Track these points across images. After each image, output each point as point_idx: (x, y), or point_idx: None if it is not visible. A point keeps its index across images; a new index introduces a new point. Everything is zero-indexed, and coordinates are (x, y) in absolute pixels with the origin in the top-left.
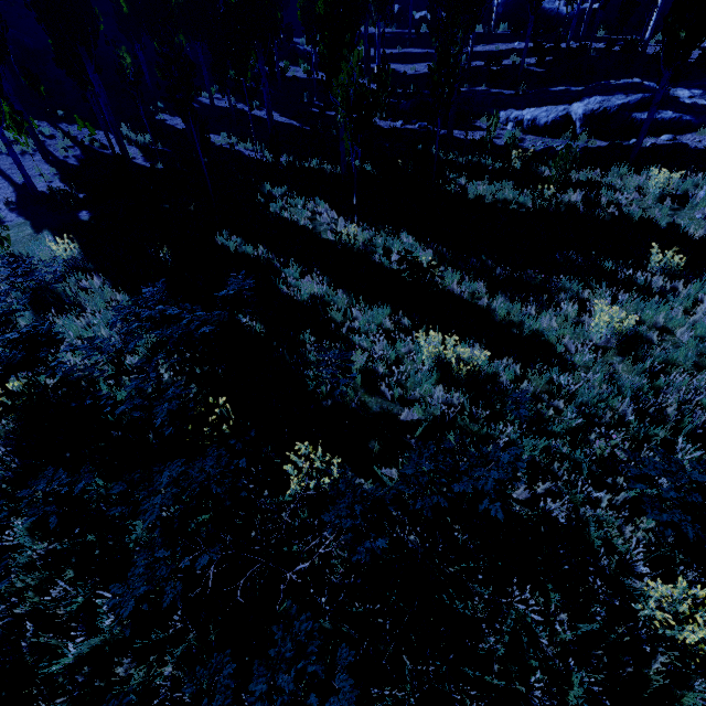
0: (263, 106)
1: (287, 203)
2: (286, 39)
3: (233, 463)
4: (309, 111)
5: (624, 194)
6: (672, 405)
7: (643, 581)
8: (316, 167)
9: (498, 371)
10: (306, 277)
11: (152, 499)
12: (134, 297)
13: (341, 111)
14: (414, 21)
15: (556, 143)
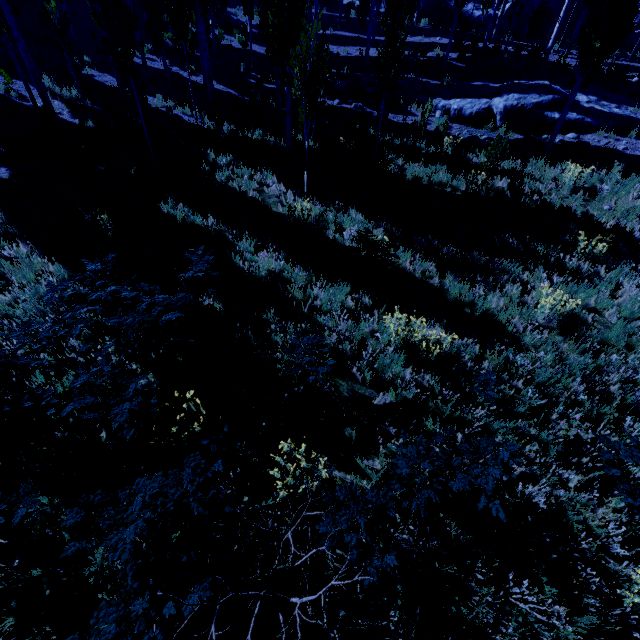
0: (198, 71)
1: (232, 173)
2: (220, 6)
3: (210, 471)
4: (246, 82)
5: (544, 184)
6: (613, 383)
7: (616, 560)
8: (258, 138)
9: (458, 351)
10: (261, 251)
11: (121, 529)
12: (78, 275)
13: (297, 84)
14: (342, 6)
15: (480, 133)
